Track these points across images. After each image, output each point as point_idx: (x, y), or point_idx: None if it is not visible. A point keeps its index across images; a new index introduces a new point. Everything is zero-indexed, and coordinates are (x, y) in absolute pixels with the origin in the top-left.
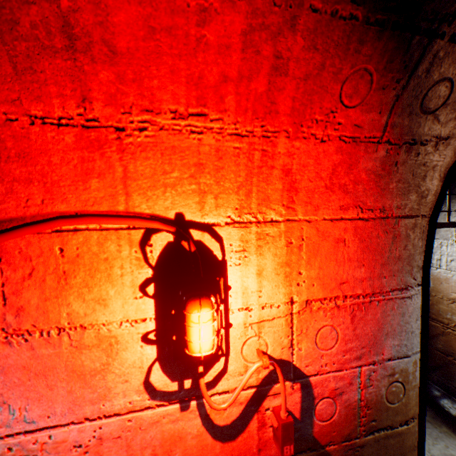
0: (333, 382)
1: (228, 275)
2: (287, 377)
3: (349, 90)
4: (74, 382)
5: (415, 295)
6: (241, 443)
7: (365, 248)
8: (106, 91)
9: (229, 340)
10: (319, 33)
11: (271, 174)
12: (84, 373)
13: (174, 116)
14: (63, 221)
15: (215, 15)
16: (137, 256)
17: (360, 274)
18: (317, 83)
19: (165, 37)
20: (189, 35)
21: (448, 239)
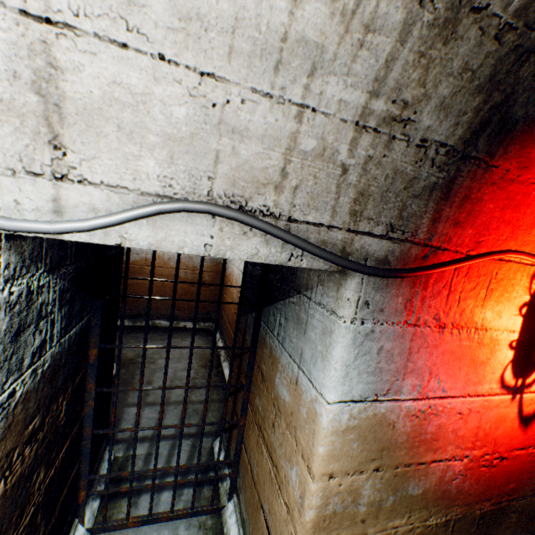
0: None
1: None
2: None
3: None
4: (469, 368)
5: None
6: (529, 430)
7: None
8: None
9: None
10: None
11: None
12: (475, 363)
13: None
14: (511, 254)
15: None
16: (526, 285)
17: None
18: None
19: None
20: None
21: None
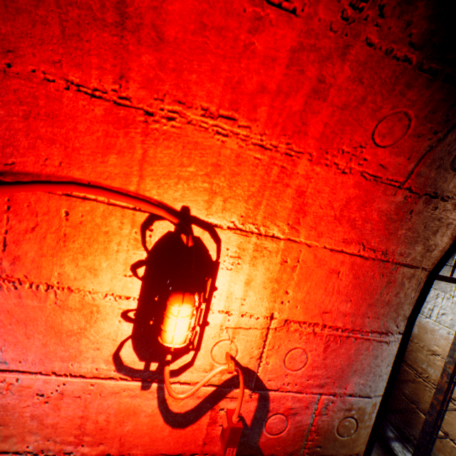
0: (291, 401)
1: (217, 276)
2: (248, 386)
3: (384, 129)
4: (50, 337)
5: (393, 342)
6: (190, 433)
7: (357, 285)
8: (144, 74)
9: (203, 337)
10: (368, 67)
11: (284, 191)
12: (61, 331)
13: (204, 113)
14: (74, 187)
15: (269, 26)
16: (136, 237)
17: (345, 308)
18: (353, 115)
19: (214, 36)
20: (238, 40)
21: (446, 293)
